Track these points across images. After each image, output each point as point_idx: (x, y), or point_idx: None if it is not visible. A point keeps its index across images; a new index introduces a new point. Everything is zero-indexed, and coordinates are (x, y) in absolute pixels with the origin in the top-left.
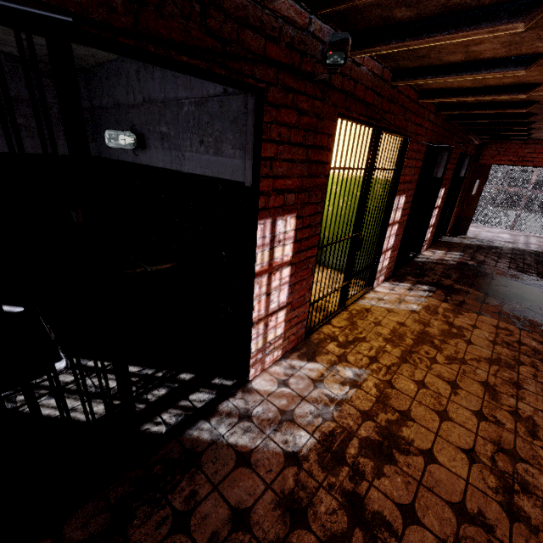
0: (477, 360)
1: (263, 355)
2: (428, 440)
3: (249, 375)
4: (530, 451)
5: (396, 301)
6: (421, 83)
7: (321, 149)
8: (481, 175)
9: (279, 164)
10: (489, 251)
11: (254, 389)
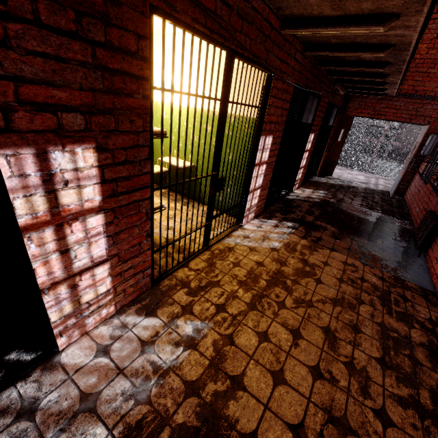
0: (323, 301)
1: (79, 318)
2: (255, 417)
3: (56, 345)
4: (360, 417)
5: (260, 239)
6: (280, 4)
7: (127, 55)
8: (345, 125)
9: (23, 58)
10: (347, 190)
11: (59, 364)
